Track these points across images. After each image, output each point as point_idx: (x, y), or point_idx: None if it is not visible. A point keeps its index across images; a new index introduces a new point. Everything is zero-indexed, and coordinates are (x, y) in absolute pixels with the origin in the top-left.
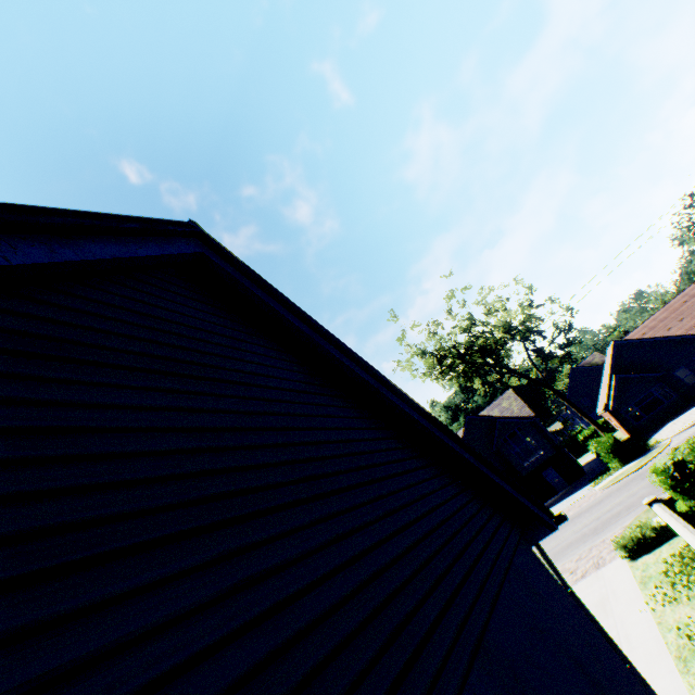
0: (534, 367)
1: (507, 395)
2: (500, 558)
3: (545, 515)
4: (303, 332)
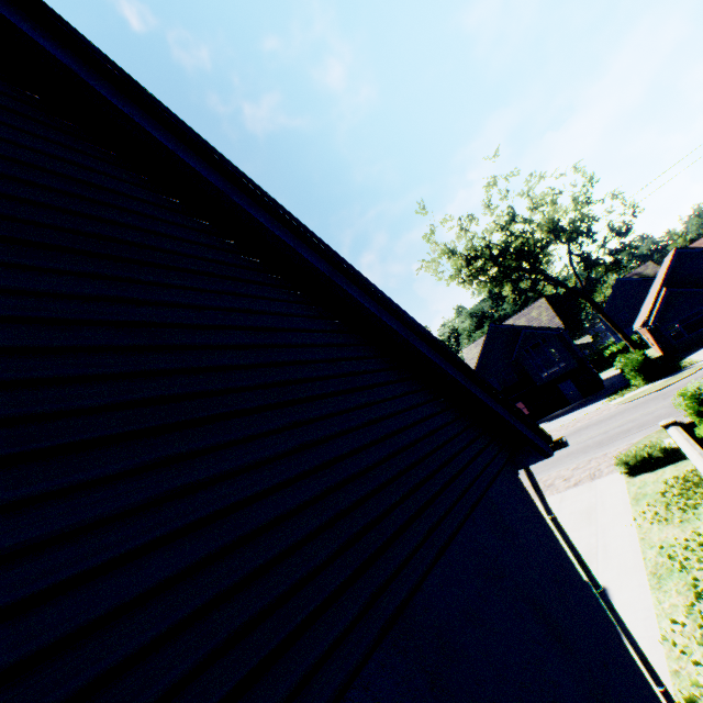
0: (575, 275)
1: (538, 305)
2: (469, 491)
3: (542, 440)
4: (209, 183)
